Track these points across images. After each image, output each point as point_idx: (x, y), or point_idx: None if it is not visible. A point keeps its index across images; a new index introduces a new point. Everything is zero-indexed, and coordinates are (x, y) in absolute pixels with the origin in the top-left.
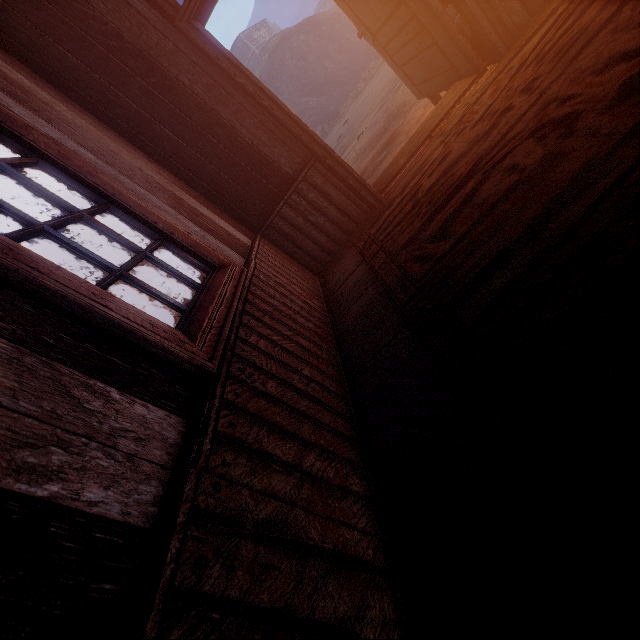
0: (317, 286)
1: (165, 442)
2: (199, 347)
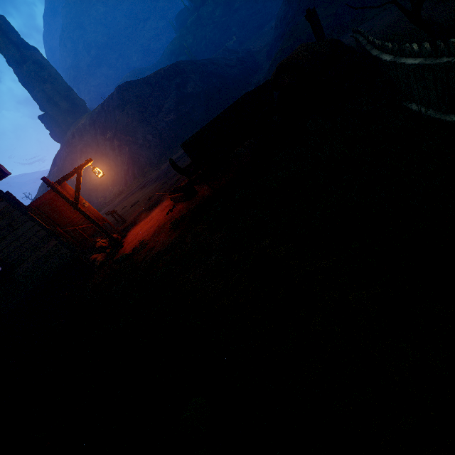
0: None
1: None
2: None
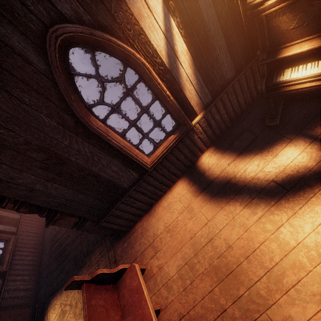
0: (43, 220)
1: (0, 284)
2: (4, 267)
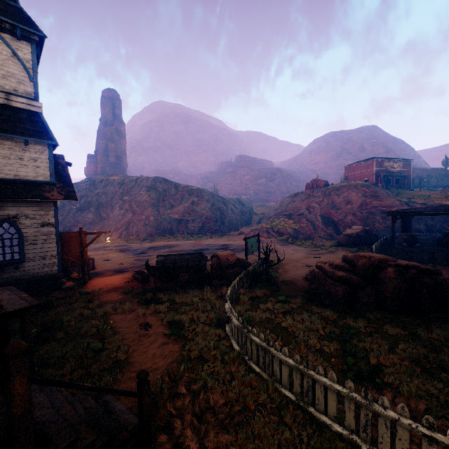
0: None
1: None
2: None
